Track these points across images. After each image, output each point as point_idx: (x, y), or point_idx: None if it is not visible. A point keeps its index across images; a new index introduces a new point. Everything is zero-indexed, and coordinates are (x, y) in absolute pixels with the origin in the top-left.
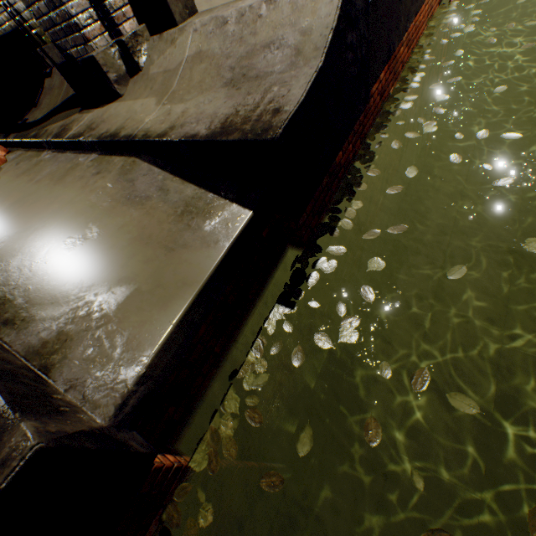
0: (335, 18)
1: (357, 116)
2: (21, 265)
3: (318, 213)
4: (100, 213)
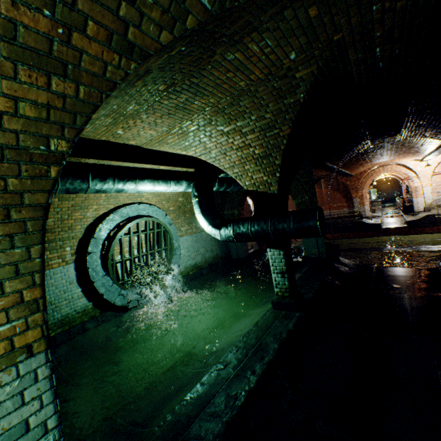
0: (422, 217)
1: (429, 227)
2: (386, 222)
3: (415, 233)
4: (394, 222)
